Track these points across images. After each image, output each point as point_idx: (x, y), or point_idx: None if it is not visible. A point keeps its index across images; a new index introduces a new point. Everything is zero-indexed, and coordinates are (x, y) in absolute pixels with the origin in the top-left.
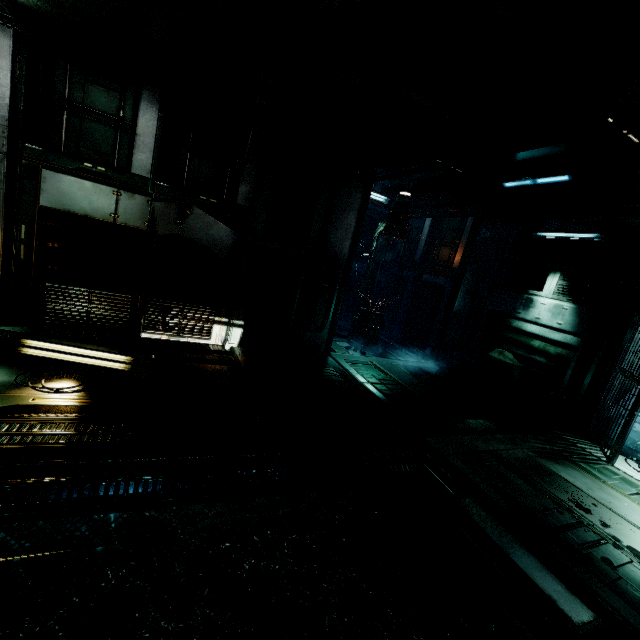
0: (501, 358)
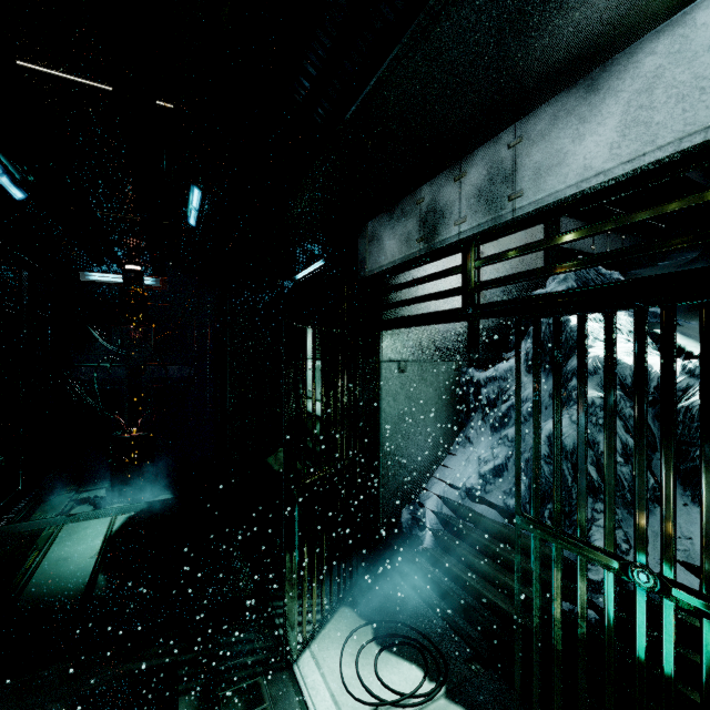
0: (272, 464)
